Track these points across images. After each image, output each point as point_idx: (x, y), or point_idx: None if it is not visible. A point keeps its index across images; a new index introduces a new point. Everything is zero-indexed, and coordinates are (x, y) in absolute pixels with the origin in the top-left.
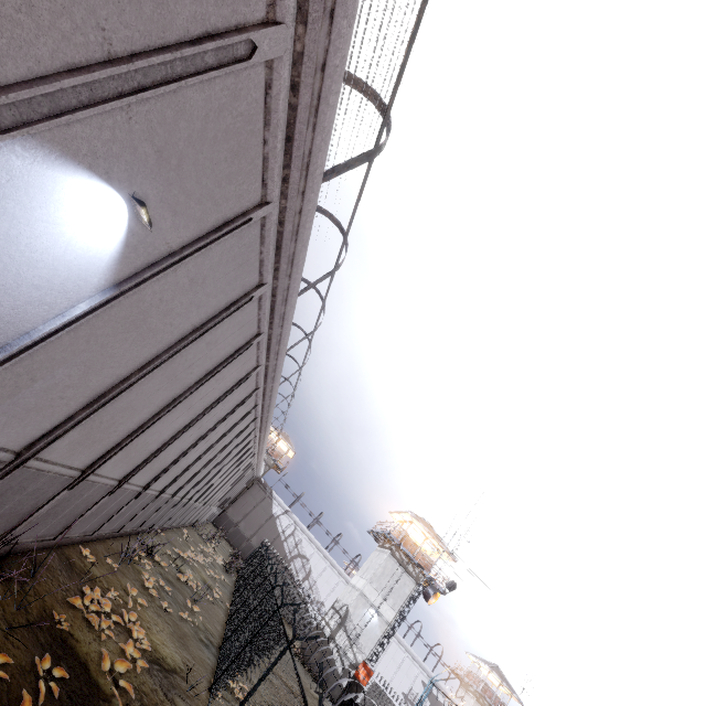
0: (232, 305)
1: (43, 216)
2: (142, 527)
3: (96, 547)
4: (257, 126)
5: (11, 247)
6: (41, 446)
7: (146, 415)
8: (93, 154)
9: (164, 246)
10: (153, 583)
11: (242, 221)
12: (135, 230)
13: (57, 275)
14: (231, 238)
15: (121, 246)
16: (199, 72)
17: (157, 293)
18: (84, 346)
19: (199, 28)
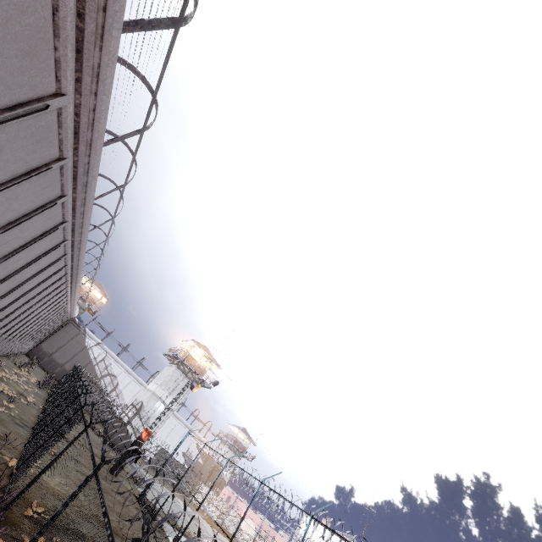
0: (40, 208)
1: None
2: None
3: None
4: (53, 128)
5: None
6: None
7: None
8: None
9: None
10: None
11: (45, 169)
12: None
13: None
14: (37, 176)
15: None
16: (14, 118)
17: None
18: None
19: (14, 102)
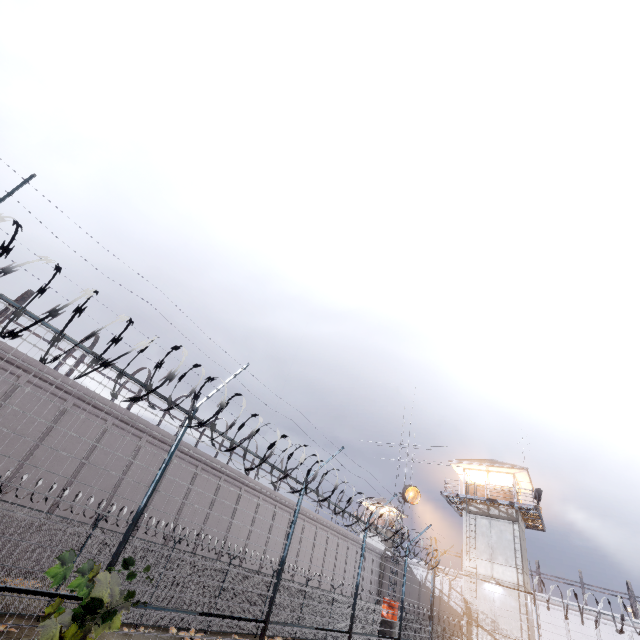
0: (7, 392)
1: None
2: None
3: None
4: None
5: None
6: None
7: (9, 465)
8: None
9: None
10: None
11: None
12: None
13: None
14: None
15: None
16: None
17: None
18: None
19: None
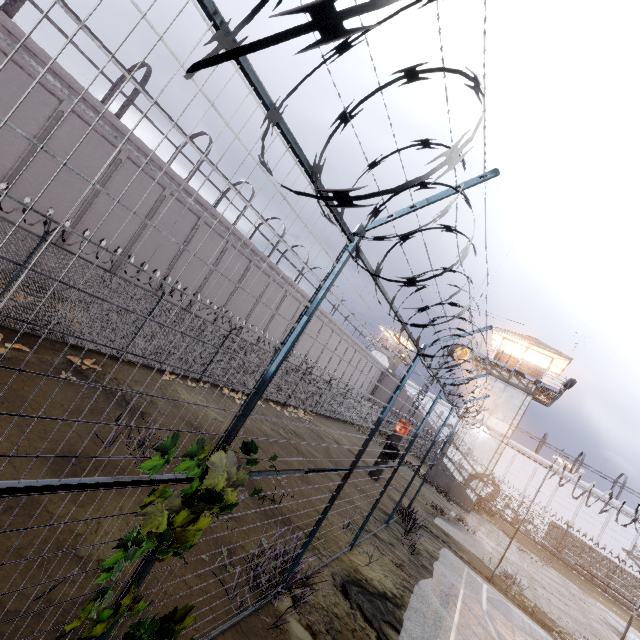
0: (50, 119)
1: None
2: None
3: None
4: None
5: None
6: None
7: (69, 209)
8: None
9: None
10: None
11: None
12: None
13: None
14: None
15: None
16: None
17: None
18: None
19: None
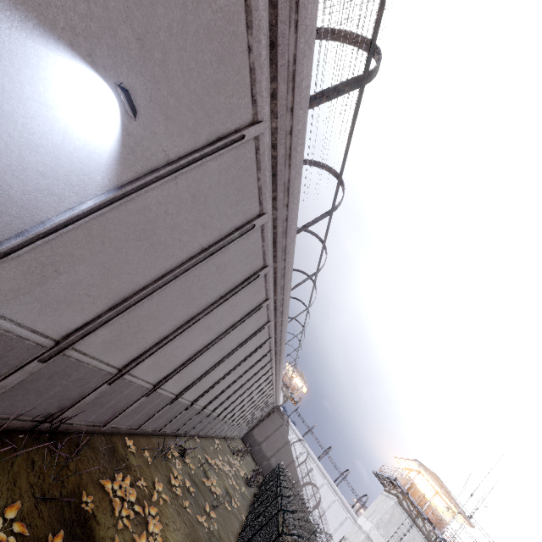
0: (235, 230)
1: (34, 95)
2: (181, 431)
3: (140, 440)
4: (240, 28)
5: (9, 125)
6: (76, 338)
7: (169, 327)
8: (72, 30)
9: (161, 153)
10: (180, 481)
11: (234, 137)
12: (129, 129)
13: (61, 165)
14: (227, 158)
15: (119, 145)
16: None
17: (161, 205)
18: (100, 247)
19: None
